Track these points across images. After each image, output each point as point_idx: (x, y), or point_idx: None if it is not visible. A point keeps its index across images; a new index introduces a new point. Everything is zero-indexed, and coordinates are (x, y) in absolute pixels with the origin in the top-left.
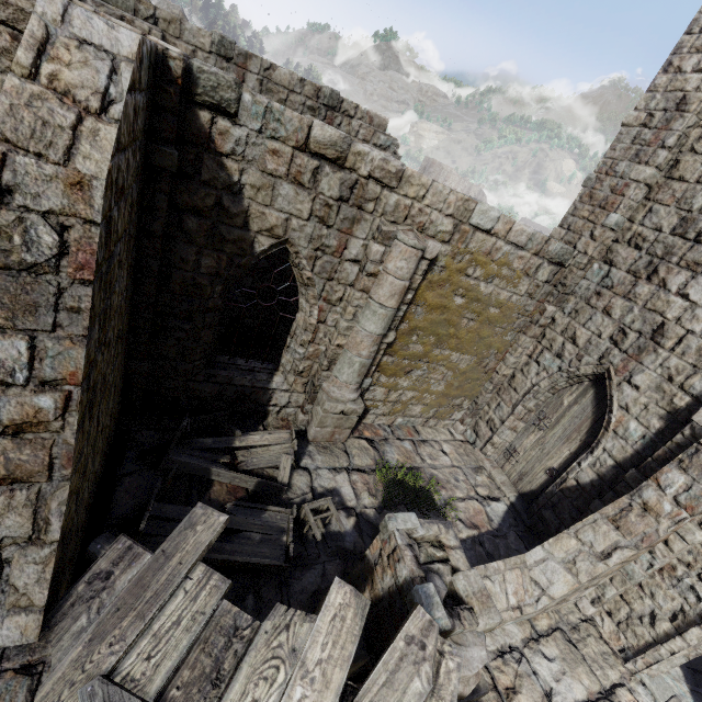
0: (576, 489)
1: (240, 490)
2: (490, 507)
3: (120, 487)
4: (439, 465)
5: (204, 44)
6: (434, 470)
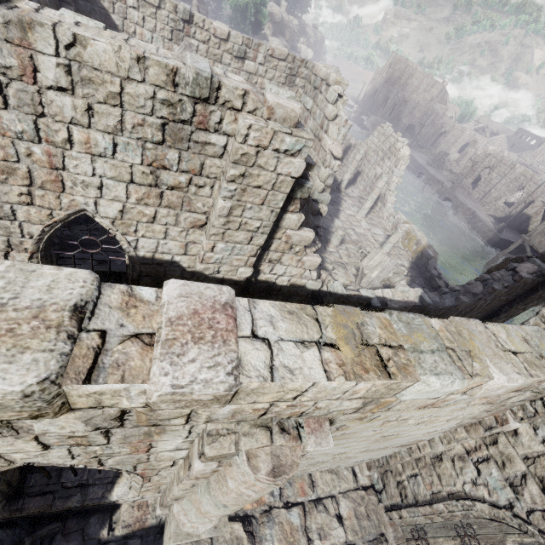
0: None
1: None
2: None
3: None
4: None
5: None
6: None
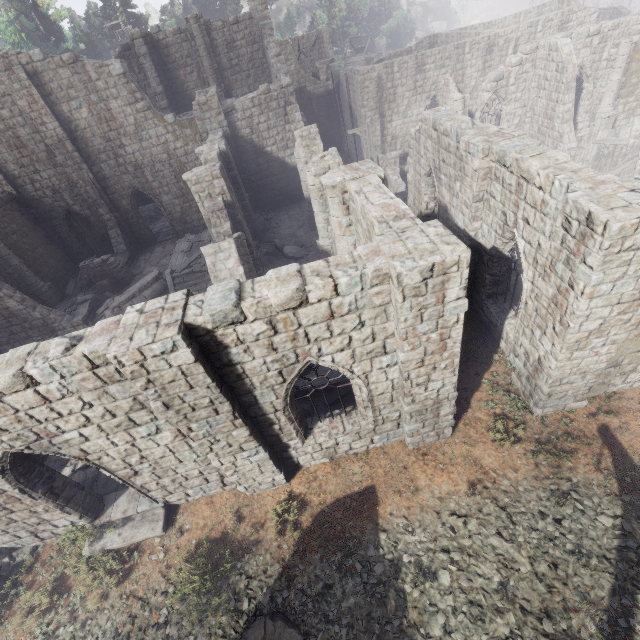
0: None
1: None
2: None
3: None
4: None
5: (525, 28)
6: None
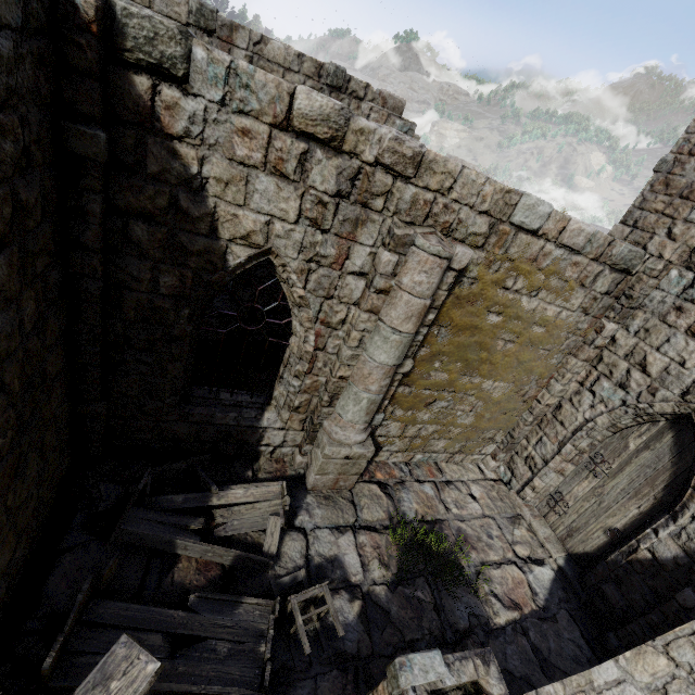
0: (651, 565)
1: (214, 566)
2: (533, 574)
3: (55, 569)
4: (467, 516)
5: (180, 14)
6: (462, 522)
